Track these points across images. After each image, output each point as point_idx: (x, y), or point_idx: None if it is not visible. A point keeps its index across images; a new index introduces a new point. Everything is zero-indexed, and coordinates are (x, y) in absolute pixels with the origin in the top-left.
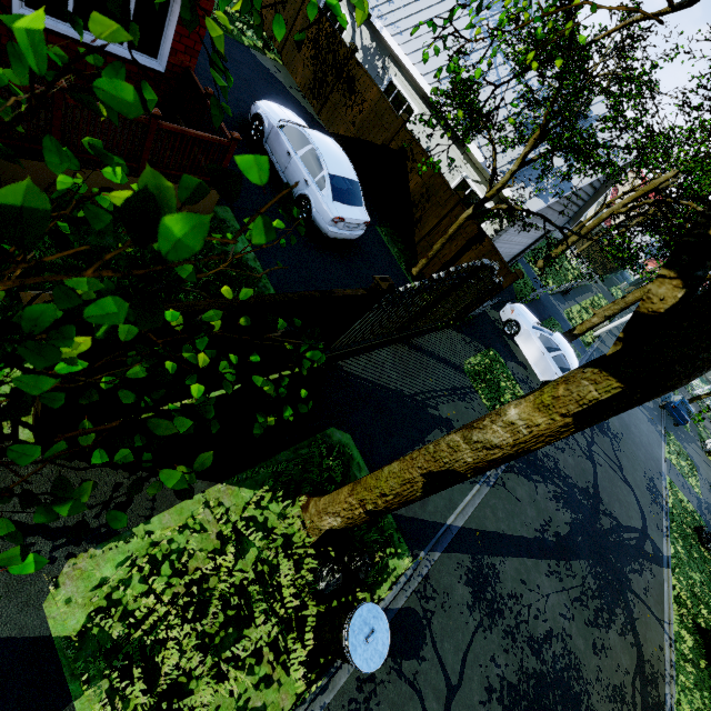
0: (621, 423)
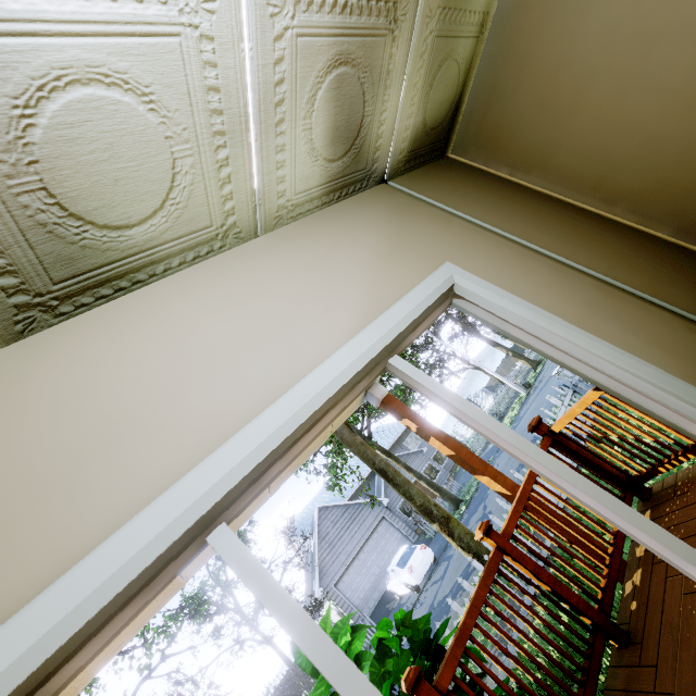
0: None
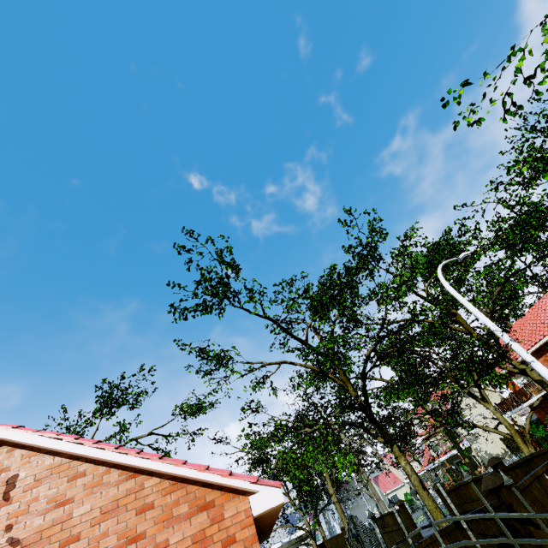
0: None
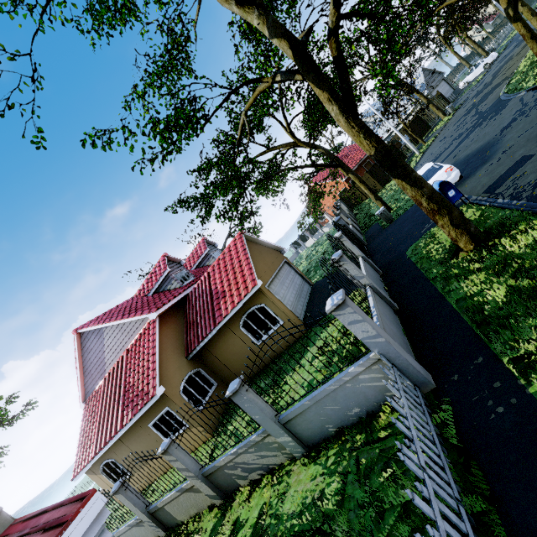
0: None
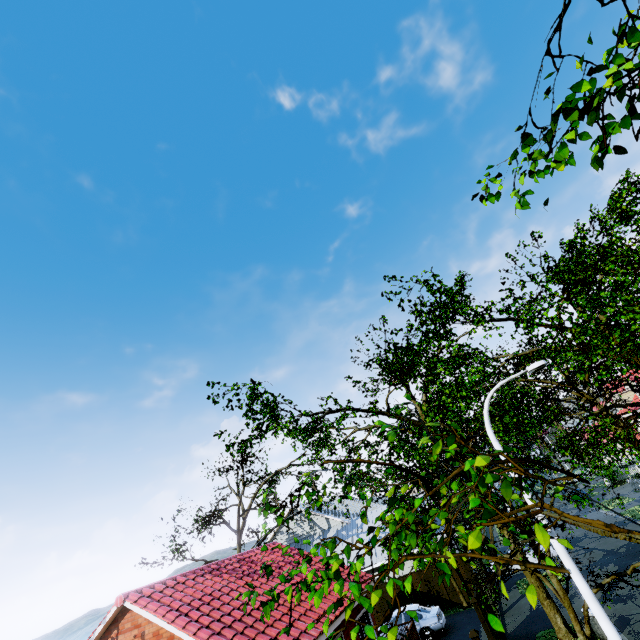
0: (579, 530)
